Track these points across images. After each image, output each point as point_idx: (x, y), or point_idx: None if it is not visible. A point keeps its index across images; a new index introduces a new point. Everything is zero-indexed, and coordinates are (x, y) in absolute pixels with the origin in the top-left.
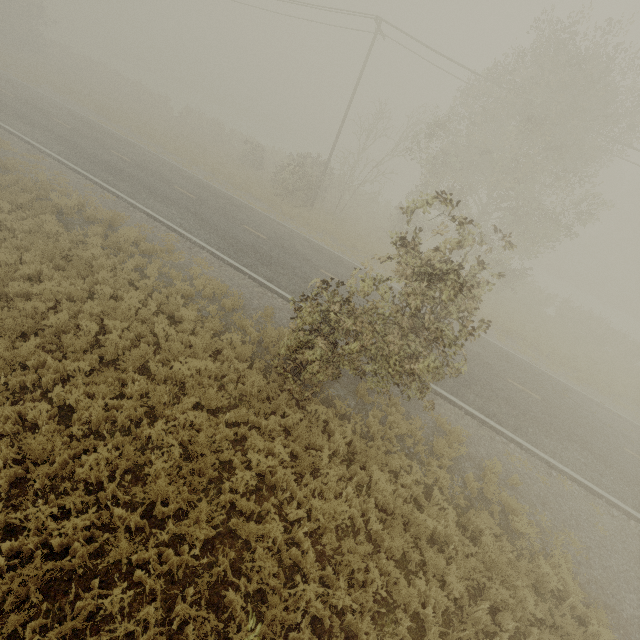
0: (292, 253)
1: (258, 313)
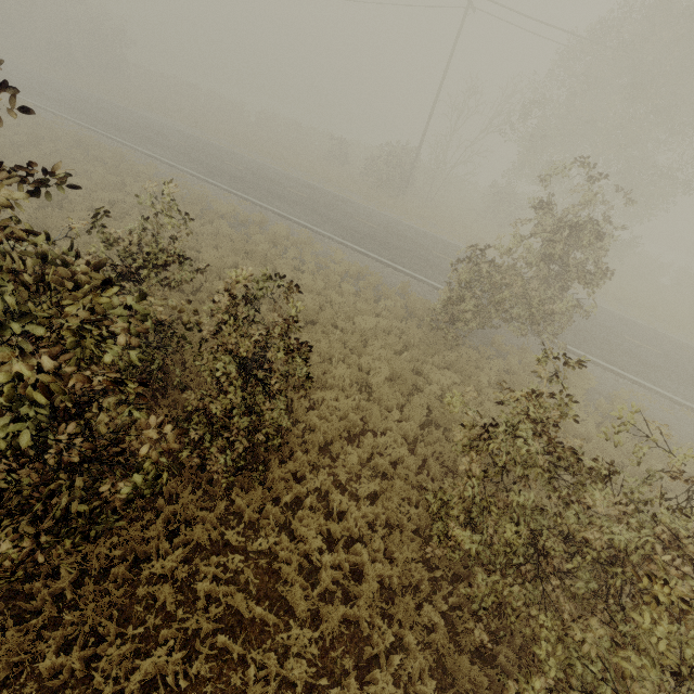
0: (403, 238)
1: (394, 288)
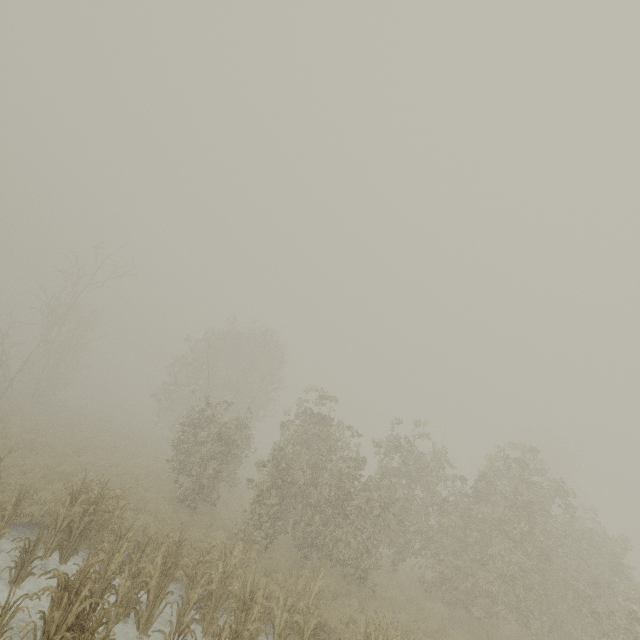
0: None
1: None
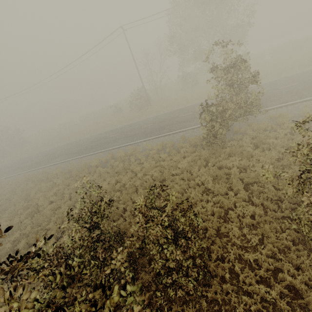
0: (165, 120)
1: (179, 141)
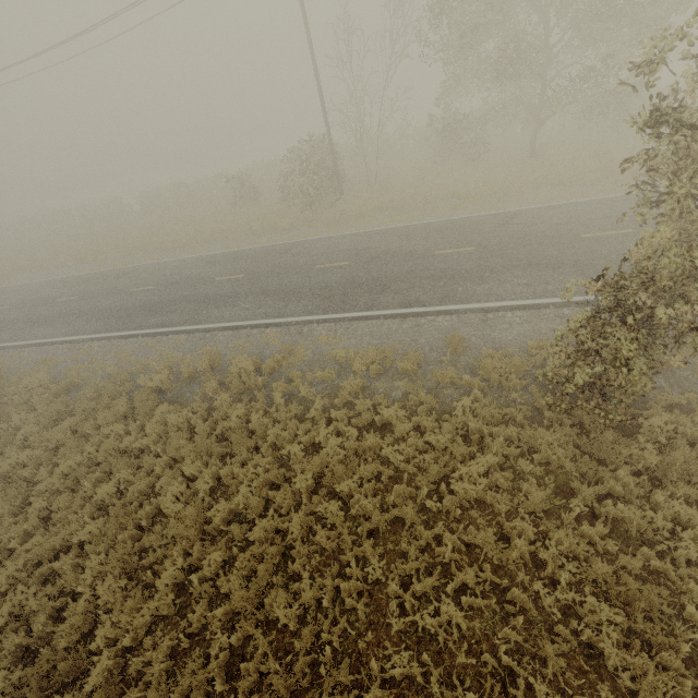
0: (389, 258)
1: (440, 352)
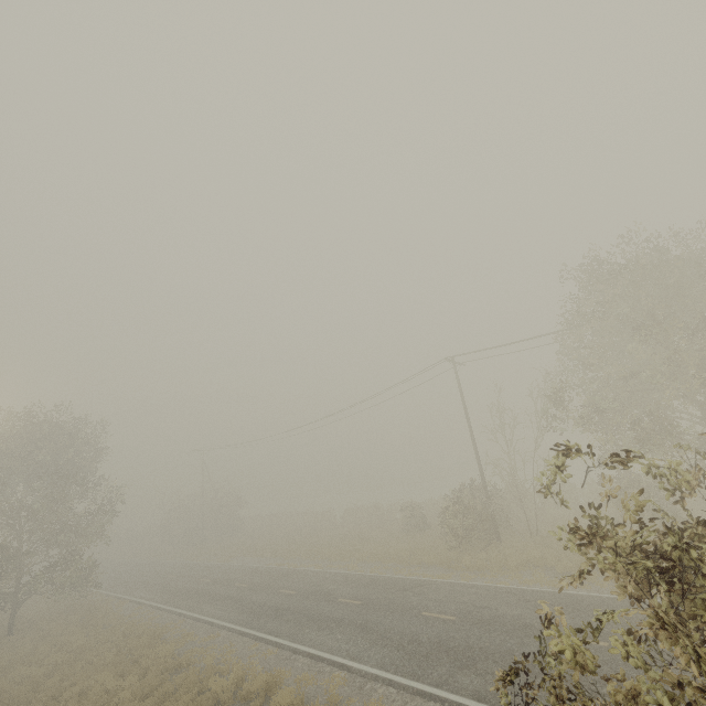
0: (498, 625)
1: None
